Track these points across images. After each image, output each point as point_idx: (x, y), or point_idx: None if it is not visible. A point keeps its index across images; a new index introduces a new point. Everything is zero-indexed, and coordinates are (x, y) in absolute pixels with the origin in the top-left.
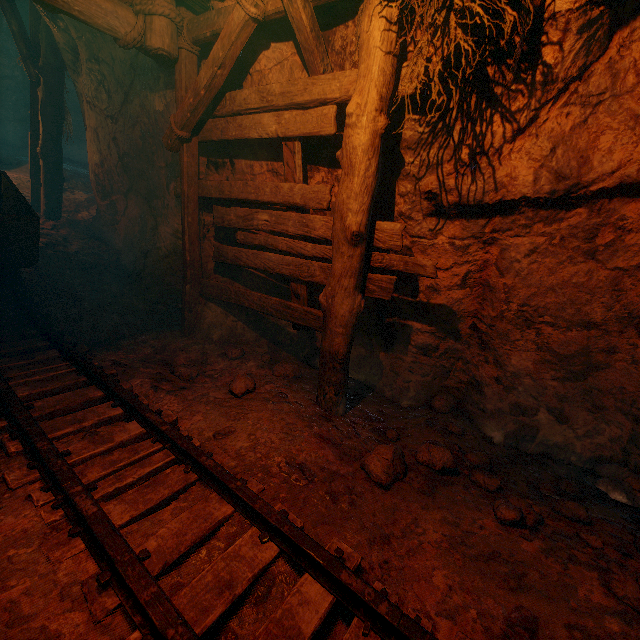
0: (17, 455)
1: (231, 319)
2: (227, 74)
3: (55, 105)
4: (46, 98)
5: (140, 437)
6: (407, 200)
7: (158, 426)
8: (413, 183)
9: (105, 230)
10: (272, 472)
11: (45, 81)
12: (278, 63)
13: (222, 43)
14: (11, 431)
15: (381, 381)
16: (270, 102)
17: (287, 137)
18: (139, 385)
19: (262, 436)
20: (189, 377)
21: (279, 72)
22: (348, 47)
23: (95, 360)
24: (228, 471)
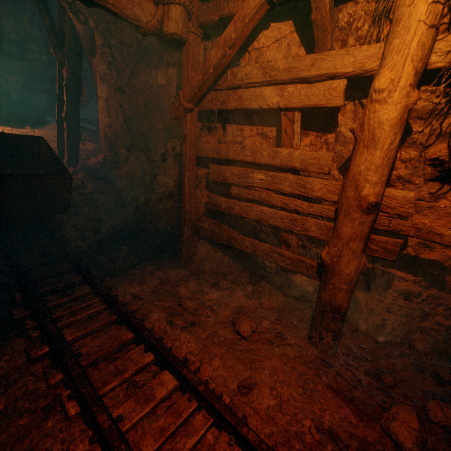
0: (75, 416)
1: (219, 254)
2: (234, 53)
3: (75, 81)
4: (69, 76)
5: (174, 389)
6: (409, 165)
7: (192, 382)
8: (419, 150)
9: (110, 173)
10: (307, 441)
11: (68, 63)
12: (276, 41)
13: (235, 25)
14: (66, 382)
15: (354, 314)
16: (273, 77)
17: (288, 108)
18: (157, 320)
19: (282, 390)
20: (194, 310)
21: (276, 49)
22: (355, 22)
23: (119, 295)
24: (273, 450)
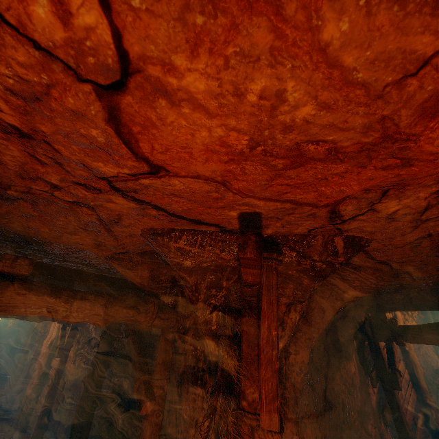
0: None
1: None
2: None
3: None
4: None
5: None
6: None
7: None
8: None
9: None
10: None
11: None
12: None
13: None
14: None
15: None
16: None
17: None
18: None
19: None
20: None
21: None
22: None
23: None
24: None
